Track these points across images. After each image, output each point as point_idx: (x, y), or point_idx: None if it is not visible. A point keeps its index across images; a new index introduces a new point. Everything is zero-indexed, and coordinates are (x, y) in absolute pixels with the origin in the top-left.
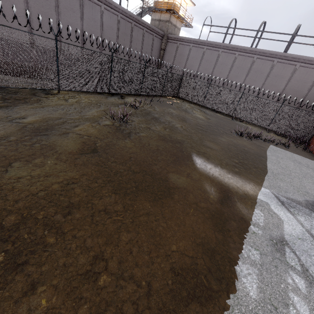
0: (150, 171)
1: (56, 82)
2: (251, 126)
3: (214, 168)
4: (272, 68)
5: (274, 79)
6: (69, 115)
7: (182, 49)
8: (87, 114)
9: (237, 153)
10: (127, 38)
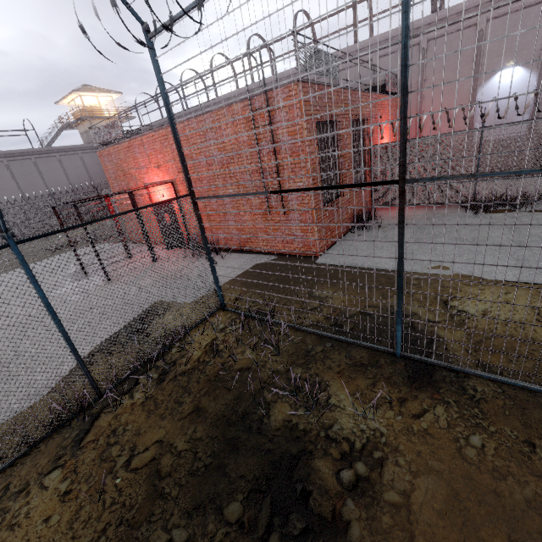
0: None
1: None
2: None
3: None
4: None
5: None
6: None
7: None
8: None
9: None
10: (34, 175)
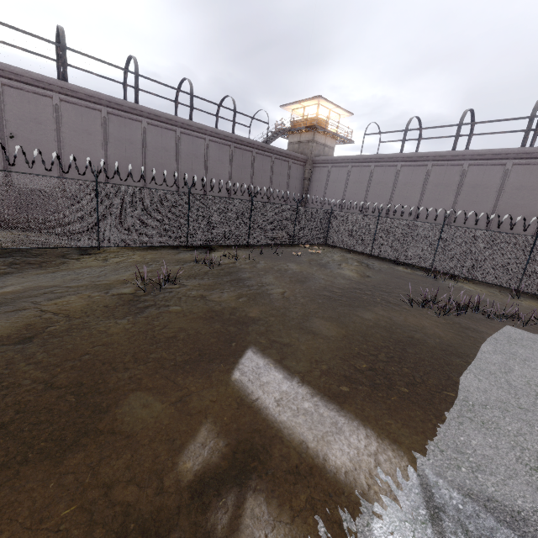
0: (93, 385)
1: (95, 236)
2: (476, 286)
3: (278, 381)
4: (505, 176)
5: (517, 194)
6: (74, 281)
7: (336, 173)
8: (107, 279)
9: (382, 346)
10: (246, 170)
